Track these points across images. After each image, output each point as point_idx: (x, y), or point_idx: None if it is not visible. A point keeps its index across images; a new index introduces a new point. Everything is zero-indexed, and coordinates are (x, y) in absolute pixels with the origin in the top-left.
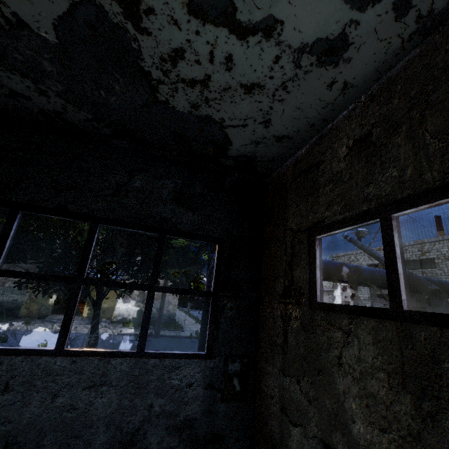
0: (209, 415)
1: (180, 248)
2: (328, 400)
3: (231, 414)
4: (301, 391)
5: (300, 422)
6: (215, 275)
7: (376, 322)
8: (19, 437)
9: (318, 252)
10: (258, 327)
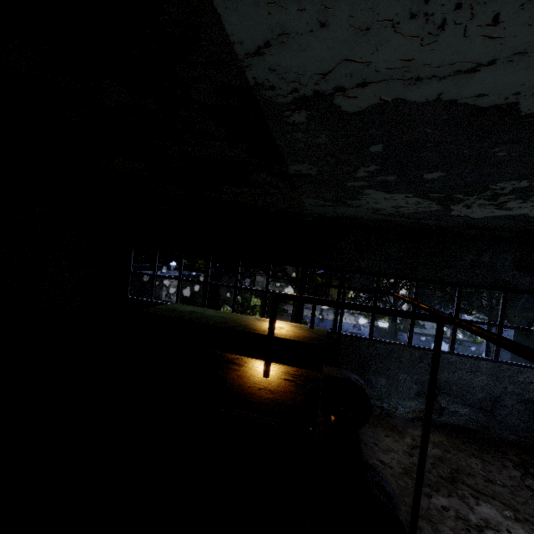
0: None
1: None
2: None
3: None
4: None
5: None
6: None
7: None
8: (441, 385)
9: None
10: None
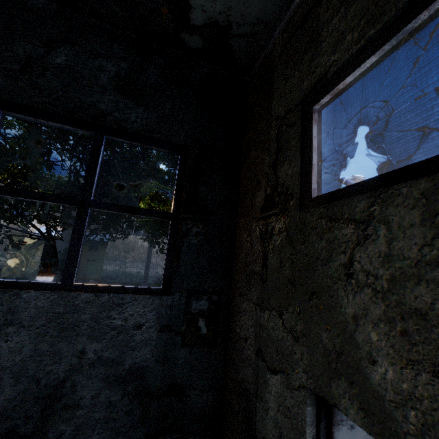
0: (165, 363)
1: (156, 194)
2: (326, 334)
3: (195, 361)
4: (284, 326)
5: (281, 368)
6: (176, 192)
7: (432, 180)
8: None
9: (315, 129)
10: (232, 259)
